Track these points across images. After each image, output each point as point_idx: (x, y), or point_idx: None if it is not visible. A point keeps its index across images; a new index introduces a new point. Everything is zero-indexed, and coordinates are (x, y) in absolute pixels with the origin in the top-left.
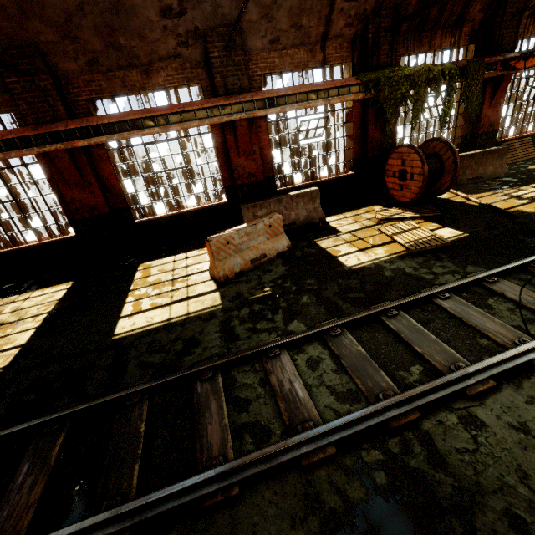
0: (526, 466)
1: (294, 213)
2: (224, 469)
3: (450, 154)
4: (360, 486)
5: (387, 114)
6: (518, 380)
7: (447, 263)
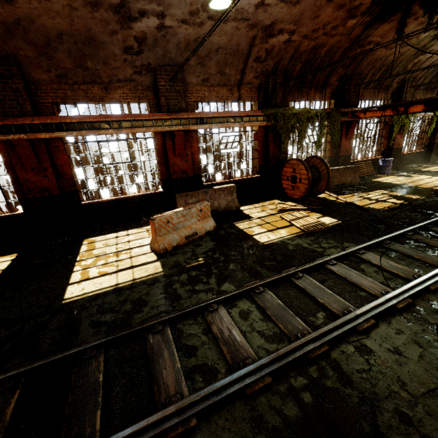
0: (403, 377)
1: (217, 202)
2: (183, 403)
3: (325, 167)
4: (293, 405)
5: (282, 137)
6: (388, 319)
7: (330, 241)
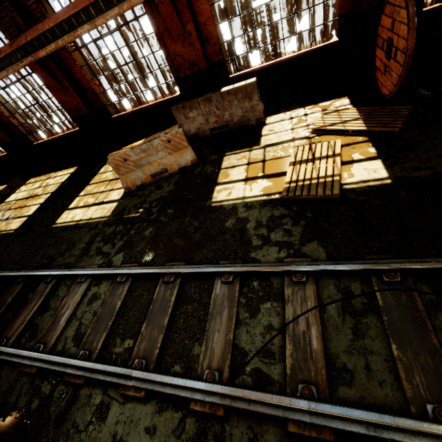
0: None
1: (228, 113)
2: None
3: None
4: (26, 400)
5: None
6: (167, 406)
7: (297, 229)
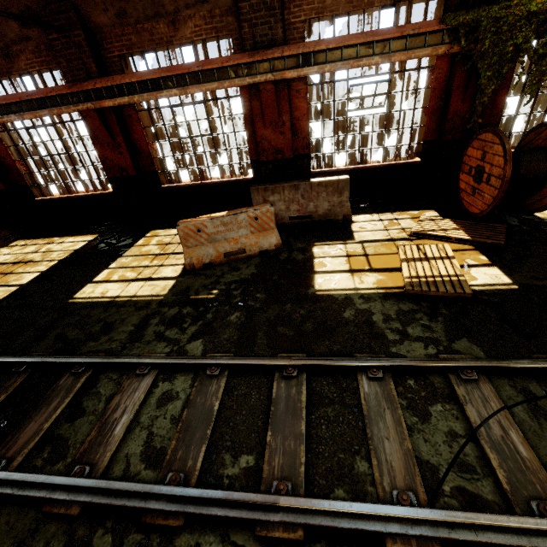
0: None
1: (313, 204)
2: None
3: None
4: None
5: (481, 79)
6: None
7: (437, 325)
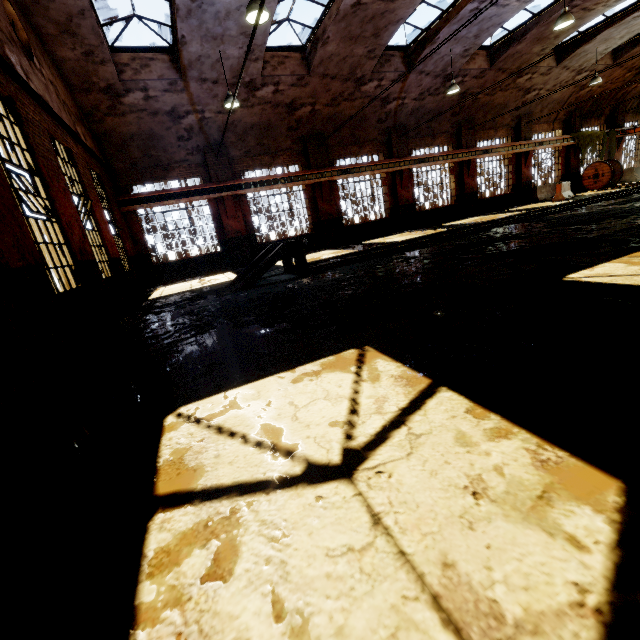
0: None
1: (554, 192)
2: None
3: (618, 165)
4: None
5: (582, 151)
6: None
7: None
